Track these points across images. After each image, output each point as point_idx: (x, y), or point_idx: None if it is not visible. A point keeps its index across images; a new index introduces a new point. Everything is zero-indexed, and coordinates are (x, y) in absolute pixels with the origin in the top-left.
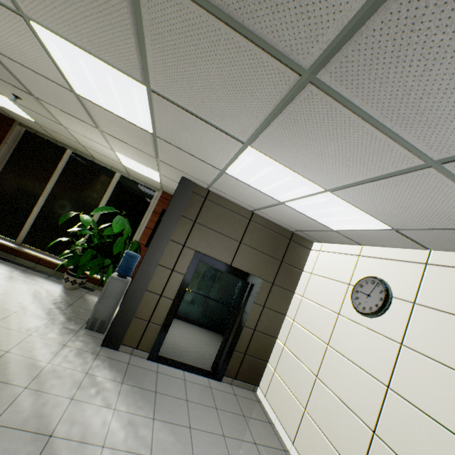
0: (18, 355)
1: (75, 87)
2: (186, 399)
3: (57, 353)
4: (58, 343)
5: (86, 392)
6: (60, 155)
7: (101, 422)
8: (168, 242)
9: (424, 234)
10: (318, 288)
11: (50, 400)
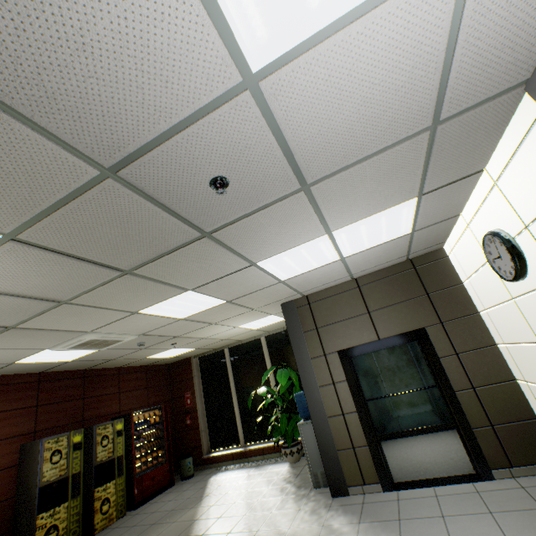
0: (265, 530)
1: (178, 317)
2: (441, 515)
3: (294, 518)
4: (293, 509)
5: None
6: (223, 357)
7: None
8: (311, 362)
9: (435, 178)
10: (482, 288)
11: None
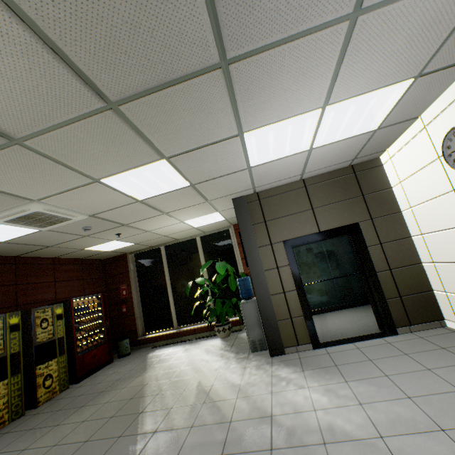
0: (219, 384)
1: (137, 198)
2: (369, 360)
3: (243, 374)
4: (239, 368)
5: (279, 386)
6: (159, 254)
7: (302, 398)
8: (258, 250)
9: (445, 53)
10: (416, 188)
11: (257, 399)
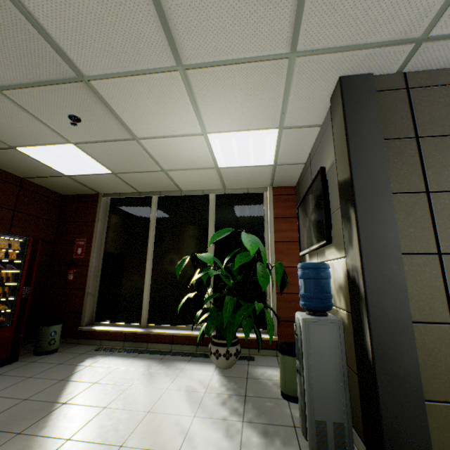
0: None
1: None
2: None
3: None
4: None
5: None
6: (147, 207)
7: None
8: (390, 201)
9: None
10: None
11: None
